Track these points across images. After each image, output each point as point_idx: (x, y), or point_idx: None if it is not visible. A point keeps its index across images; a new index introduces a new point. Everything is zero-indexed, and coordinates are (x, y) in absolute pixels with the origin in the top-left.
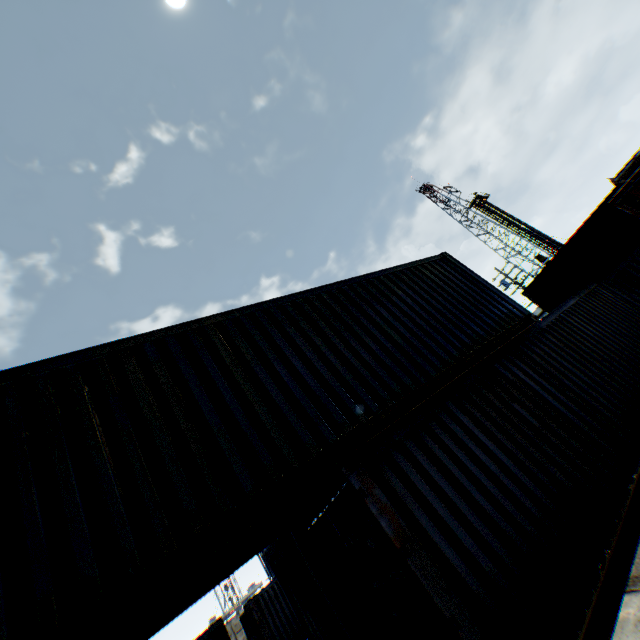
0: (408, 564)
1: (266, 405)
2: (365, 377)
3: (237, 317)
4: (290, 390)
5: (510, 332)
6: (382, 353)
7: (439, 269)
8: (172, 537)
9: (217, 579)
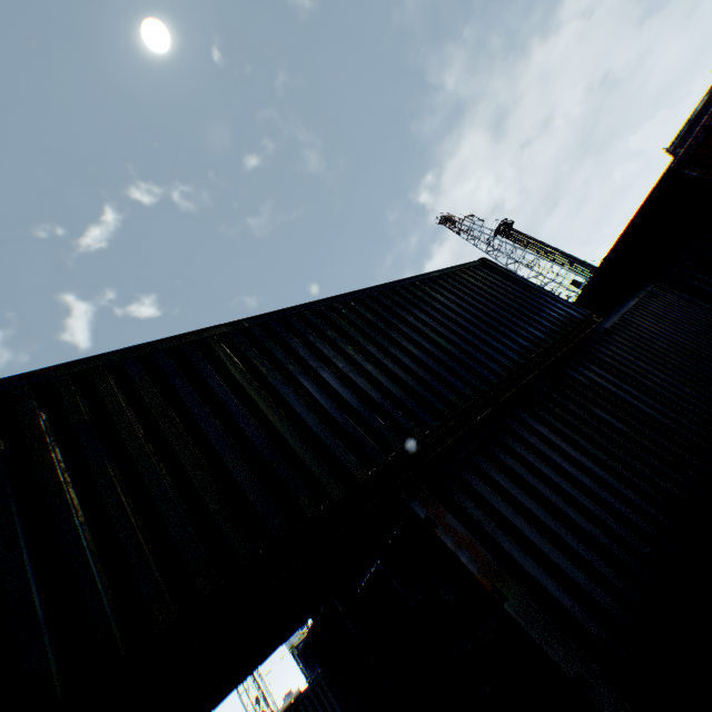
0: (506, 610)
1: (292, 425)
2: (413, 387)
3: (246, 328)
4: (321, 405)
5: (573, 334)
6: (430, 360)
7: (480, 274)
8: (170, 602)
9: (243, 672)
